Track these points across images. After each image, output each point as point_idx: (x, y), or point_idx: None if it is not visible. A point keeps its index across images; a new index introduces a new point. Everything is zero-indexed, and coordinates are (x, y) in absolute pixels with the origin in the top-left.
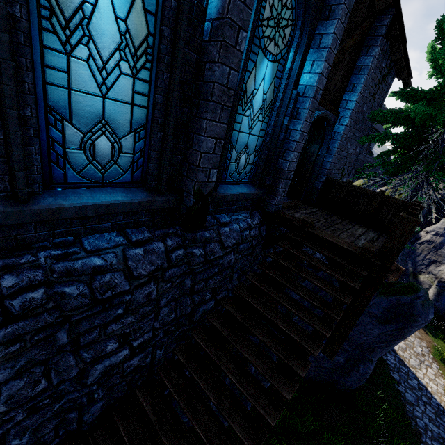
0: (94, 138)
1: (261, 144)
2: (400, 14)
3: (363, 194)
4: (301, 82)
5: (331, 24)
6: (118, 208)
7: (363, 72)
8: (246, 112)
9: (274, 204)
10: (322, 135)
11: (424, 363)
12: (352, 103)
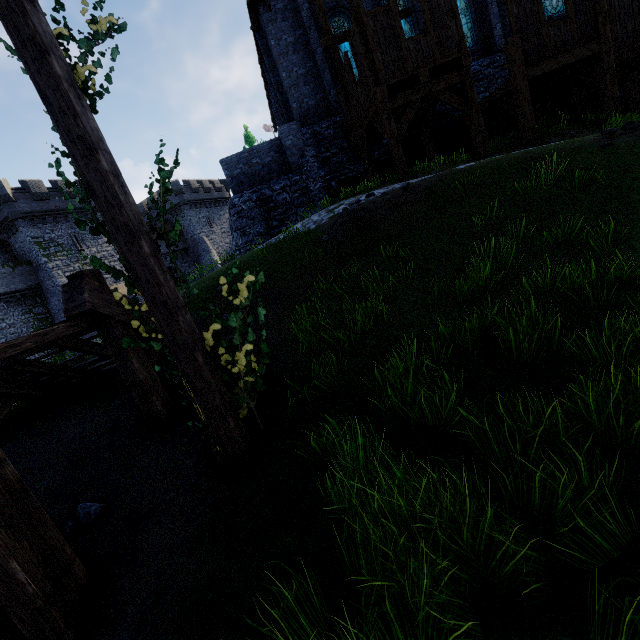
0: (551, 1)
1: None
2: None
3: None
4: None
5: None
6: (562, 16)
7: None
8: None
9: None
10: None
11: None
12: None
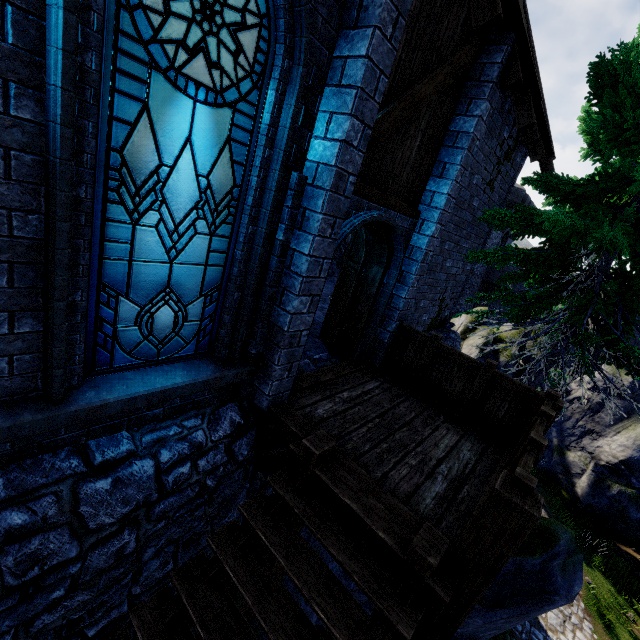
0: None
1: (219, 280)
2: (526, 47)
3: (460, 363)
4: (310, 155)
5: (361, 37)
6: None
7: (460, 144)
8: (145, 218)
9: (266, 394)
10: (388, 252)
11: (570, 620)
12: (442, 198)
